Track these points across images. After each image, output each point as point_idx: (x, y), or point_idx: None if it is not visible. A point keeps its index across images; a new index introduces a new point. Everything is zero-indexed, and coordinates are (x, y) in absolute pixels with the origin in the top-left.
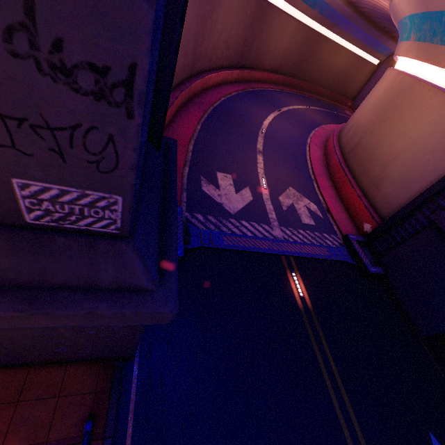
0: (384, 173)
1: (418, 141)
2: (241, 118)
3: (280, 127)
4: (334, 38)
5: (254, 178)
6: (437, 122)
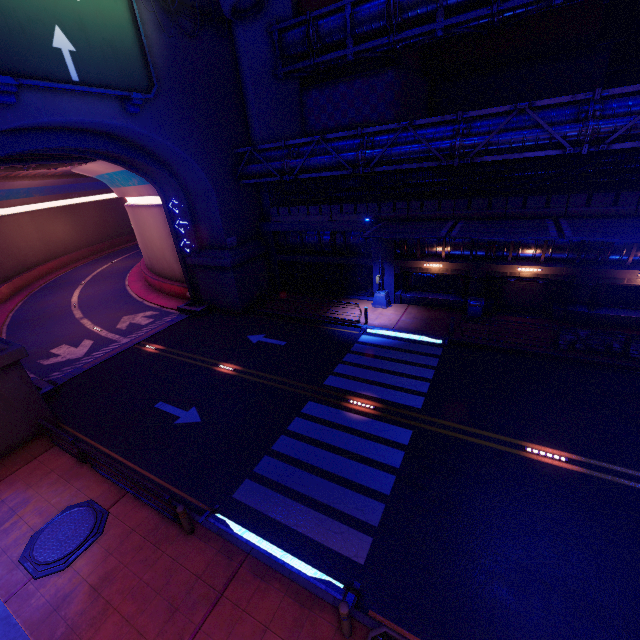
0: (168, 262)
1: (160, 236)
2: (45, 313)
3: (92, 293)
4: (81, 200)
5: (88, 332)
6: (155, 222)
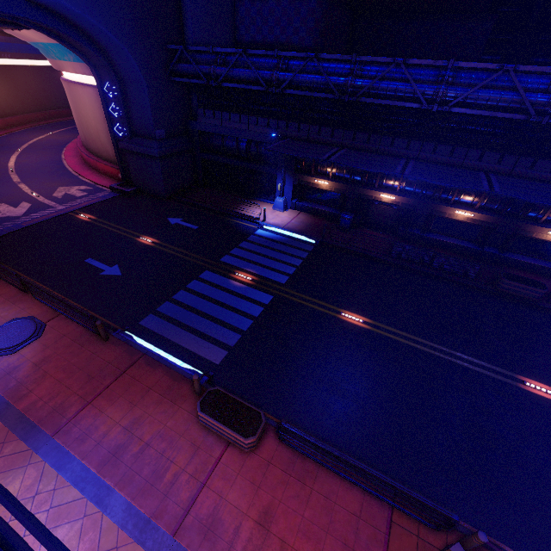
0: (103, 143)
1: (95, 116)
2: None
3: (28, 161)
4: (15, 62)
5: (25, 196)
6: (90, 102)
